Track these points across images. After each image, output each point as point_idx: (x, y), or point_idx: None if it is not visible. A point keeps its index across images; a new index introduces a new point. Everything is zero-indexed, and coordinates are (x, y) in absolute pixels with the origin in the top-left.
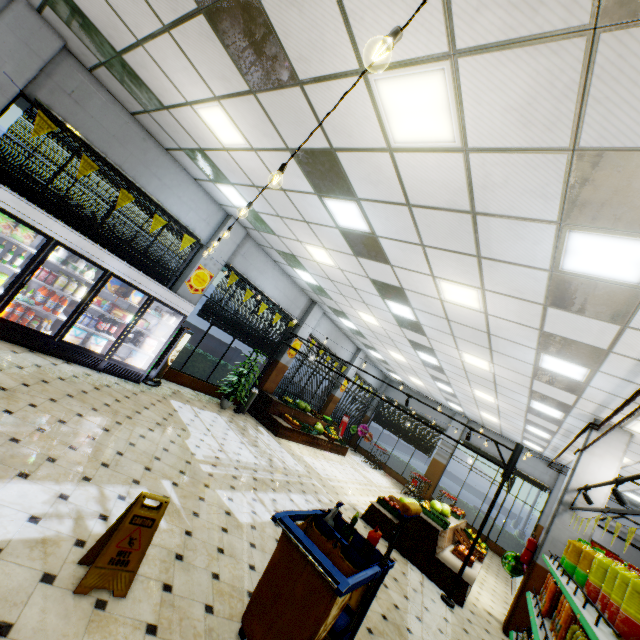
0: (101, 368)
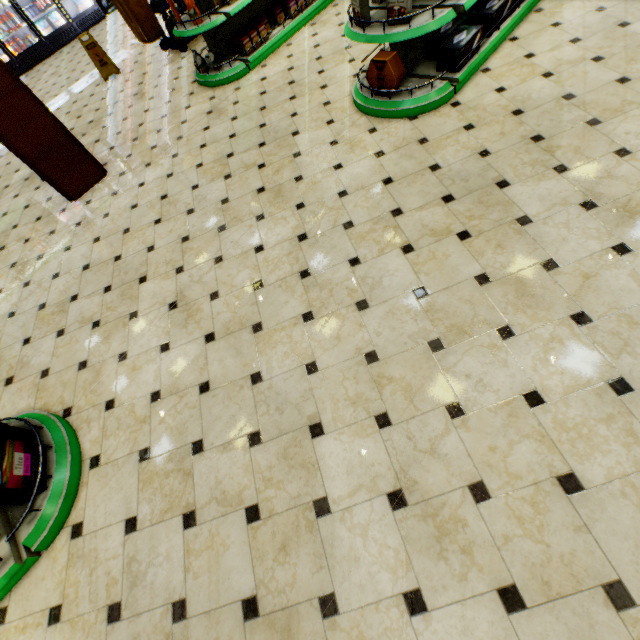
0: (80, 32)
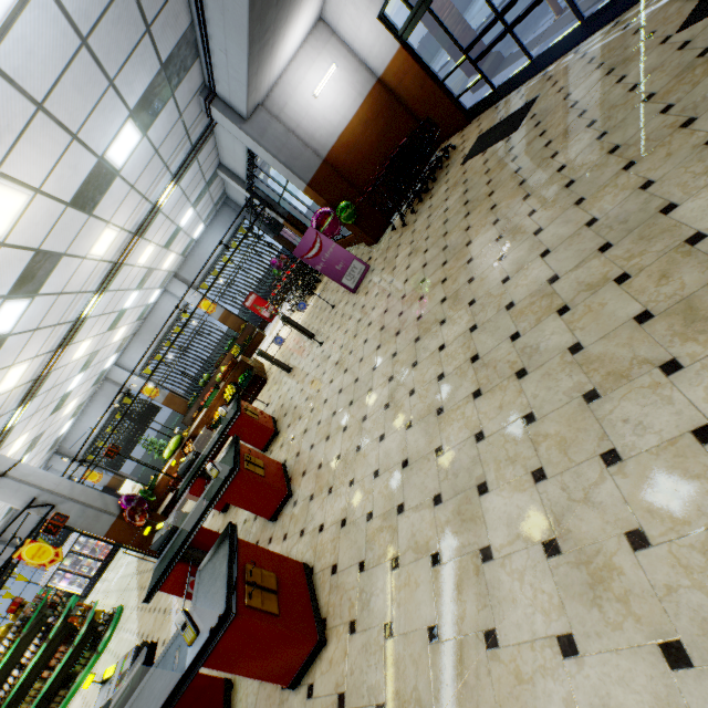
0: None
